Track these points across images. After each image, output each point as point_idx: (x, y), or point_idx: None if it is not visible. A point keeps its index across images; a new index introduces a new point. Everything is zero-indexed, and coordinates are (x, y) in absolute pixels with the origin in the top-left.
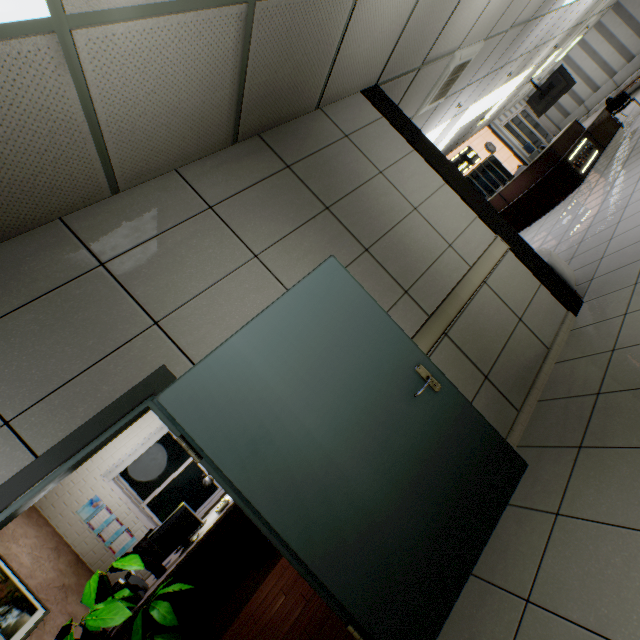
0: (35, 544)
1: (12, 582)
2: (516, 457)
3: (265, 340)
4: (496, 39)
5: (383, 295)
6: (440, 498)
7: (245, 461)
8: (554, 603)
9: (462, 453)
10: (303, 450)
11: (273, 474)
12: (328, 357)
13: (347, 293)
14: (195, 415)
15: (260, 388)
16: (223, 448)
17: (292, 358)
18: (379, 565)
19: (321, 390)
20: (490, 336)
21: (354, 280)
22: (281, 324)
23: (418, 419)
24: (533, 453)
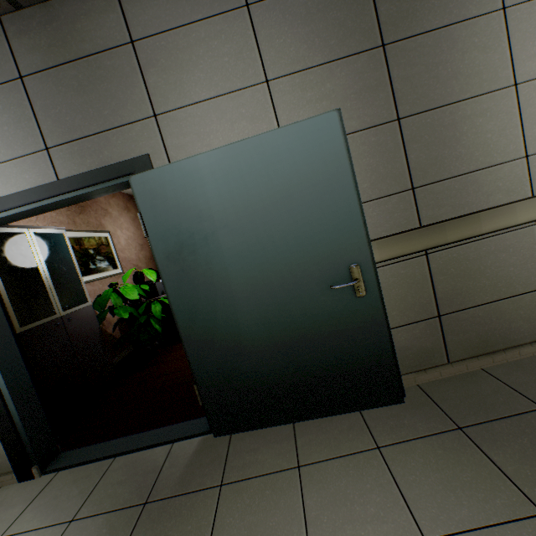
0: (131, 237)
1: (110, 248)
2: (397, 390)
3: (225, 170)
4: None
5: (382, 180)
6: (301, 368)
7: (171, 254)
8: (308, 484)
9: (345, 354)
10: (214, 271)
11: (185, 274)
12: (272, 212)
13: (327, 159)
14: (150, 203)
15: (203, 208)
16: (160, 237)
17: (240, 197)
18: (228, 372)
19: (251, 236)
20: (483, 283)
21: (344, 148)
22: (245, 162)
23: (323, 306)
24: (420, 399)
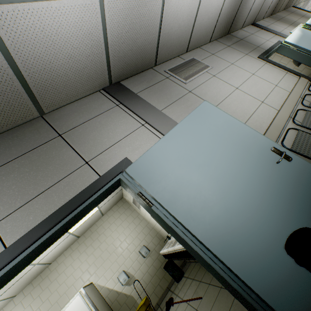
0: None
1: None
2: None
3: None
4: (304, 3)
5: None
6: None
7: None
8: None
9: None
10: None
11: None
12: None
13: None
14: None
15: None
16: None
17: None
18: None
19: None
20: None
21: None
22: None
23: None
24: None
